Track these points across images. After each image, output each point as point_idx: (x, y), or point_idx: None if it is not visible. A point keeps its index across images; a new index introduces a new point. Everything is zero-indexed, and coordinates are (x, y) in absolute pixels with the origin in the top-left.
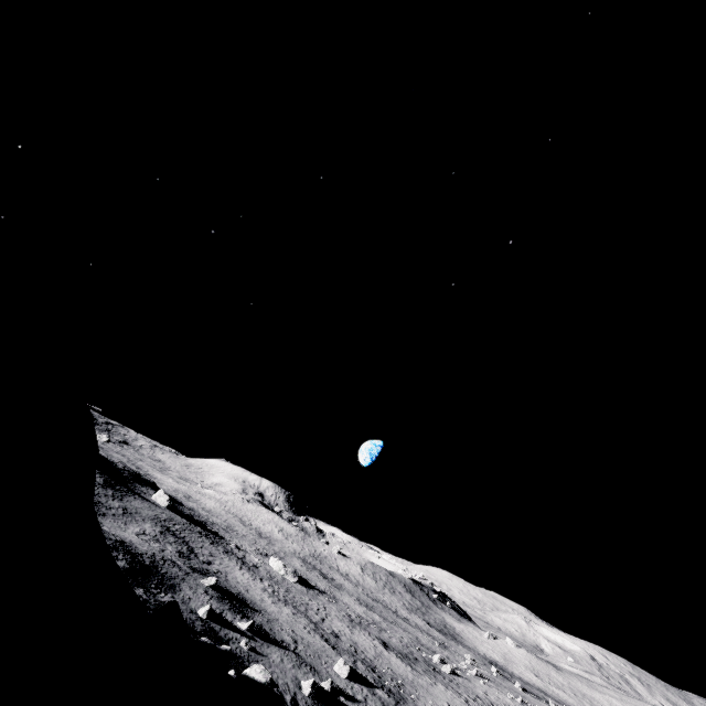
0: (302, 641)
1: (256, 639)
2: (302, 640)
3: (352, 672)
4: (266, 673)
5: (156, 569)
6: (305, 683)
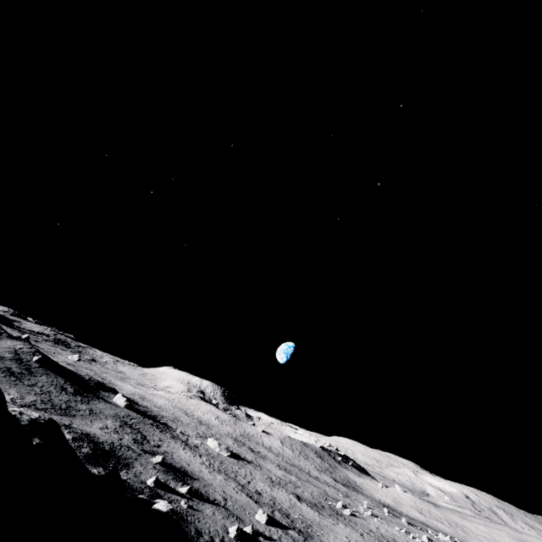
0: (231, 499)
1: (193, 499)
2: (231, 498)
3: (270, 519)
4: (168, 505)
5: (113, 453)
6: (231, 529)
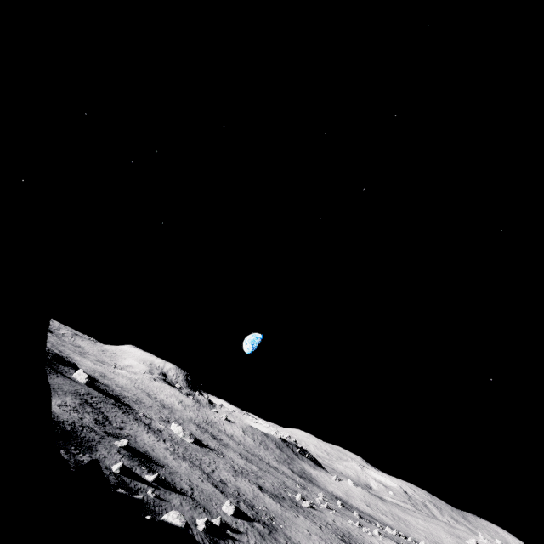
0: (197, 488)
1: (160, 488)
2: (197, 487)
3: (236, 510)
4: (182, 518)
5: (75, 434)
6: (199, 521)
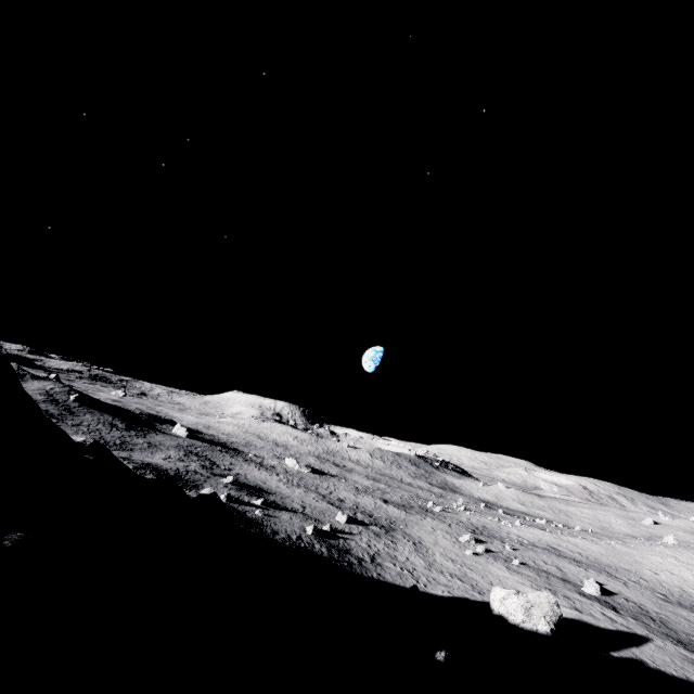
0: (310, 506)
1: (269, 509)
2: (310, 506)
3: (351, 519)
4: (211, 490)
5: (180, 477)
6: (308, 528)
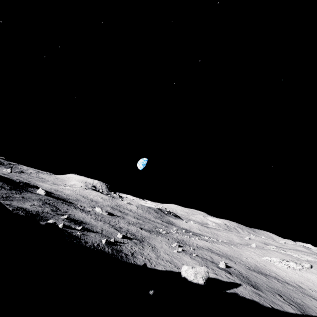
0: (105, 230)
1: (84, 231)
2: (105, 230)
3: (124, 236)
4: (53, 221)
5: (38, 215)
6: (103, 240)
